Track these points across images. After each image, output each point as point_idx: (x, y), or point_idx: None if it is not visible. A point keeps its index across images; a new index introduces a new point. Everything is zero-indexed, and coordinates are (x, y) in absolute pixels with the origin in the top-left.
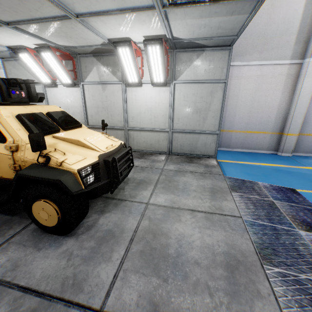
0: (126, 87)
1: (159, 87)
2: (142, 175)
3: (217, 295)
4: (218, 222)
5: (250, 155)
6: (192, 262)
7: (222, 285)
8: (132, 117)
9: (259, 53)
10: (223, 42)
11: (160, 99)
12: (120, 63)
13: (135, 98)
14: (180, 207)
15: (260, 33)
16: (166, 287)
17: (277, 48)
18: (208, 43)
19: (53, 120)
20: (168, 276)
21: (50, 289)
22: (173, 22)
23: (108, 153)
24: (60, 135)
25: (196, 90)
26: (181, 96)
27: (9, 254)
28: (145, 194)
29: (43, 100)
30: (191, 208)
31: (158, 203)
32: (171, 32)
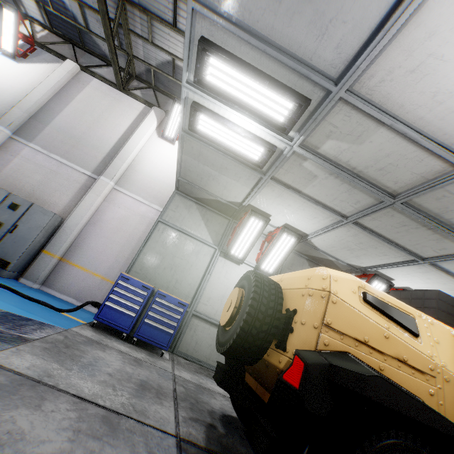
0: None
1: None
2: None
3: None
4: None
5: None
6: None
7: None
8: None
9: None
10: None
11: None
12: None
13: None
14: None
15: None
16: None
17: None
18: None
19: None
20: None
21: None
22: None
23: None
24: None
25: None
26: None
27: None
28: None
29: None
30: None
31: None
32: None
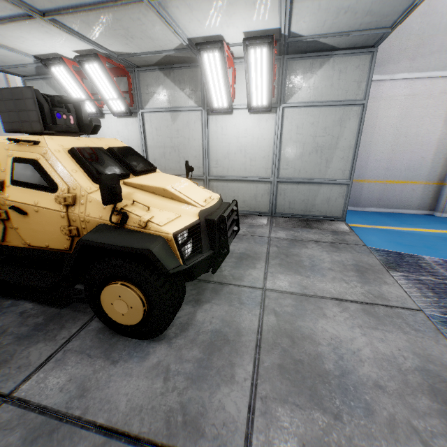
0: (207, 115)
1: (258, 115)
2: (241, 246)
3: (436, 444)
4: (387, 318)
5: (393, 216)
6: (371, 384)
7: (438, 427)
8: (217, 161)
9: (409, 60)
10: (364, 41)
11: (260, 132)
12: (204, 77)
13: (221, 132)
14: (317, 295)
15: (411, 30)
16: (343, 429)
17: (438, 52)
18: (340, 43)
19: (118, 159)
20: (340, 409)
21: (149, 431)
22: (299, 4)
23: (210, 209)
24: (135, 181)
25: (317, 117)
26: (293, 127)
27: (68, 370)
28: (255, 274)
29: (98, 130)
30: (336, 297)
31: (281, 288)
32: (290, 24)
